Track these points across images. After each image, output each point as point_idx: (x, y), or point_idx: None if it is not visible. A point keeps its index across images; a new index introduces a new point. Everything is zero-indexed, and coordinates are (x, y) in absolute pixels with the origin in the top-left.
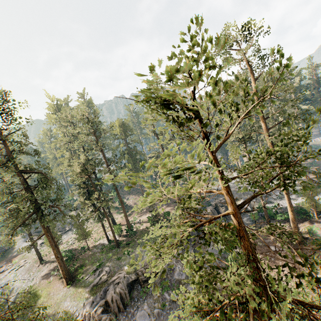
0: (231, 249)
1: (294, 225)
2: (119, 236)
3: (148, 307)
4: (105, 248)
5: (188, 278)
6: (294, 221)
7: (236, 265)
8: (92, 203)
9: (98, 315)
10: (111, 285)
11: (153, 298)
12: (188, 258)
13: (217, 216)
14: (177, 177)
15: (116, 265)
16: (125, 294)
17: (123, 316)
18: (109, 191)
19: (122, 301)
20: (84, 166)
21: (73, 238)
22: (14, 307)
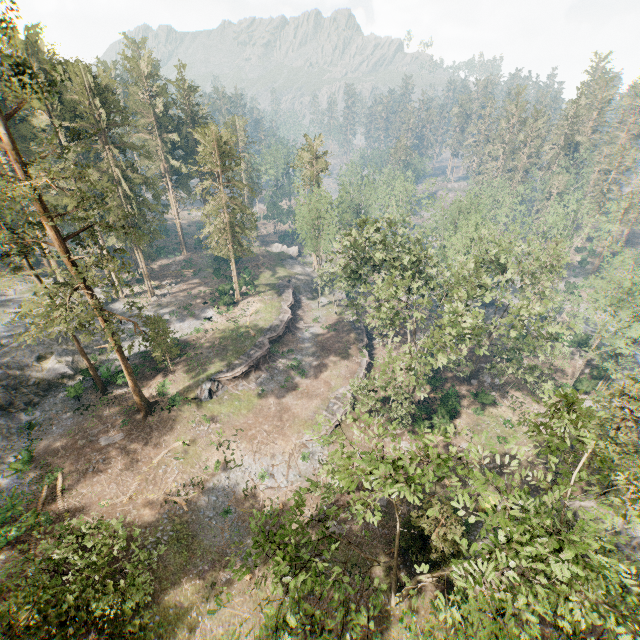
0: None
1: (135, 393)
2: None
3: None
4: None
5: None
6: (135, 388)
7: None
8: None
9: None
10: None
11: None
12: None
13: None
14: None
15: None
16: None
17: None
18: None
19: None
20: None
21: None
22: None
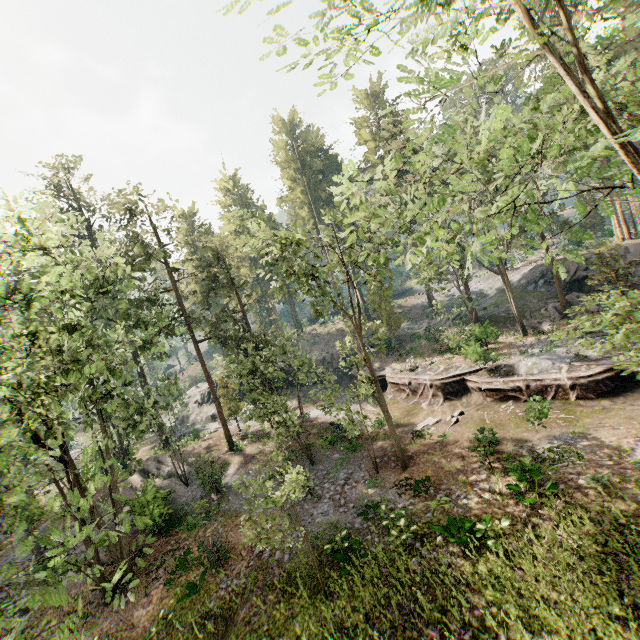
0: None
1: None
2: None
3: None
4: None
5: None
6: None
7: None
8: None
9: None
10: None
11: None
12: None
13: None
14: None
15: None
16: None
17: None
18: None
19: None
20: None
21: None
22: None
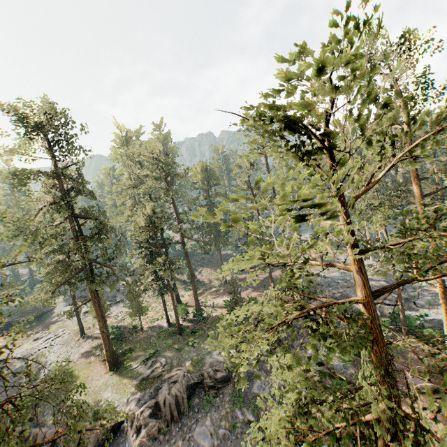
0: (358, 349)
1: None
2: (183, 320)
3: (211, 424)
4: (163, 332)
5: (273, 395)
6: None
7: (368, 369)
8: (154, 269)
9: (144, 419)
10: (165, 382)
11: (219, 412)
12: (281, 360)
13: (338, 303)
14: (295, 220)
15: (174, 358)
16: (182, 398)
17: (176, 427)
18: (177, 257)
19: (178, 407)
20: (150, 219)
21: (124, 312)
22: (48, 379)
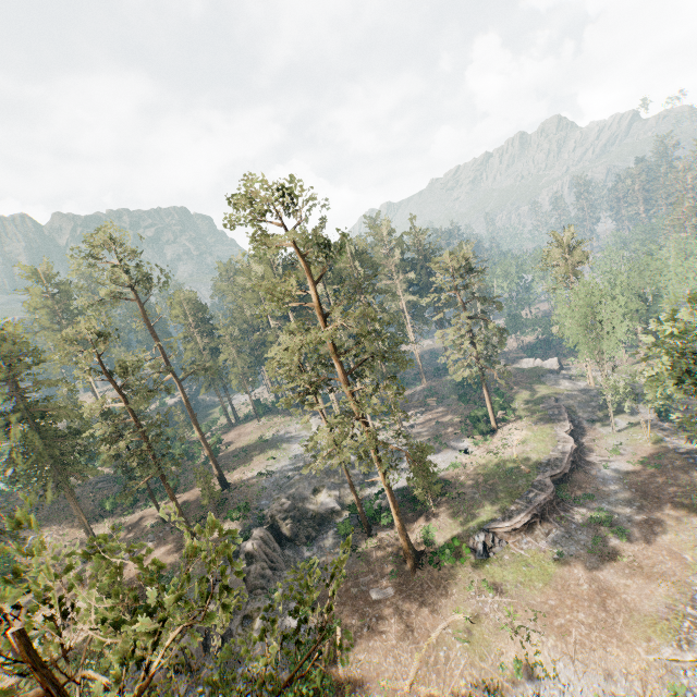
0: None
1: (403, 538)
2: None
3: None
4: None
5: None
6: (402, 532)
7: None
8: None
9: None
10: None
11: None
12: None
13: None
14: None
15: None
16: None
17: None
18: None
19: None
20: None
21: None
22: None
